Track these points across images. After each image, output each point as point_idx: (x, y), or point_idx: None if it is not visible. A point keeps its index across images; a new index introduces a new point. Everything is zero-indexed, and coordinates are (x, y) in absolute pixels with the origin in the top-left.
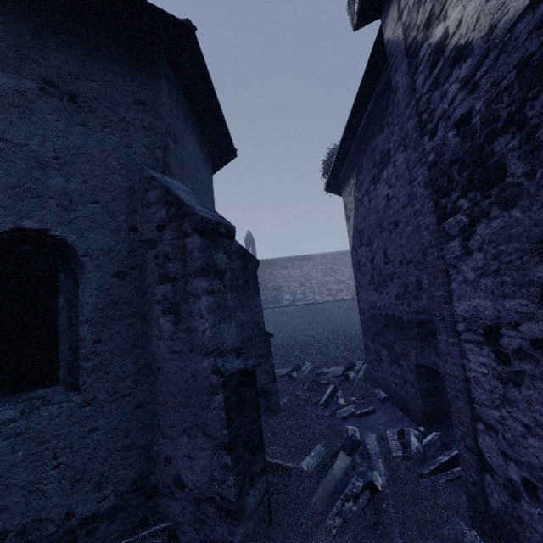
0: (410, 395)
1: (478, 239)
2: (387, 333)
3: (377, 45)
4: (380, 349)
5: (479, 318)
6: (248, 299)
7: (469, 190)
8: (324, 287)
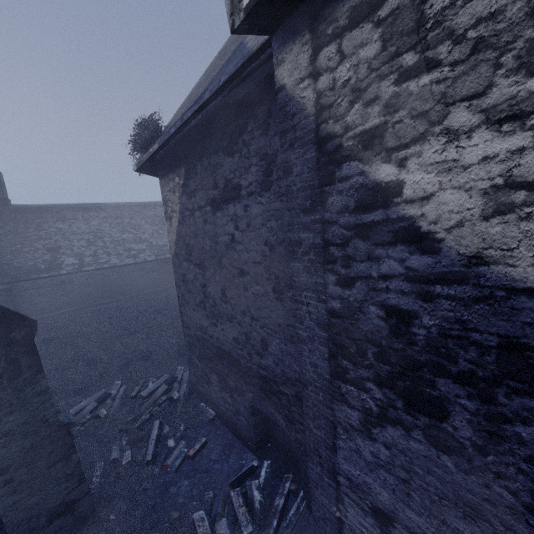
0: (242, 424)
1: (387, 437)
2: (219, 364)
3: (250, 58)
4: (209, 372)
5: (370, 494)
6: (19, 389)
7: (387, 387)
8: (122, 246)
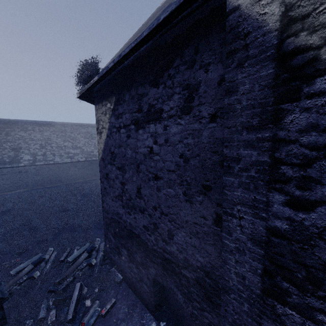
0: (144, 290)
1: None
2: (129, 242)
3: None
4: (120, 247)
5: None
6: None
7: None
8: (63, 150)
